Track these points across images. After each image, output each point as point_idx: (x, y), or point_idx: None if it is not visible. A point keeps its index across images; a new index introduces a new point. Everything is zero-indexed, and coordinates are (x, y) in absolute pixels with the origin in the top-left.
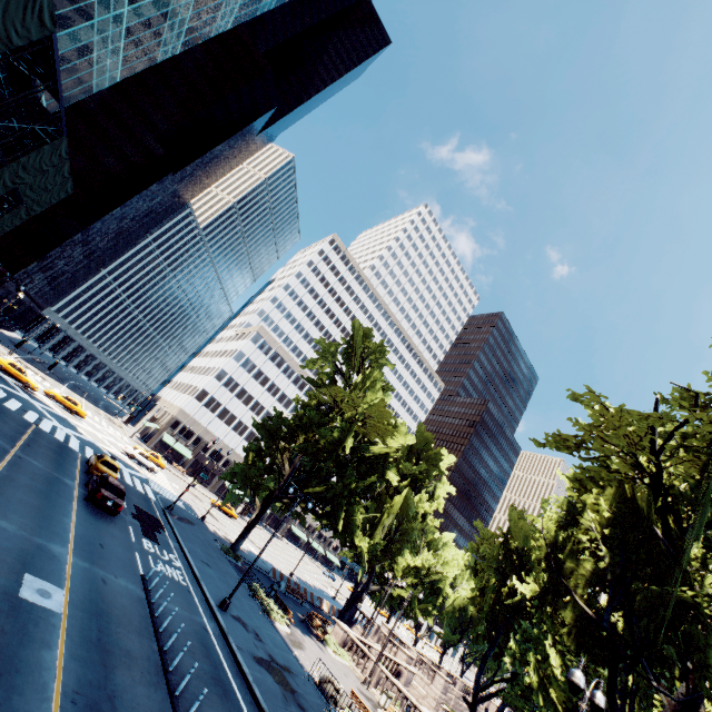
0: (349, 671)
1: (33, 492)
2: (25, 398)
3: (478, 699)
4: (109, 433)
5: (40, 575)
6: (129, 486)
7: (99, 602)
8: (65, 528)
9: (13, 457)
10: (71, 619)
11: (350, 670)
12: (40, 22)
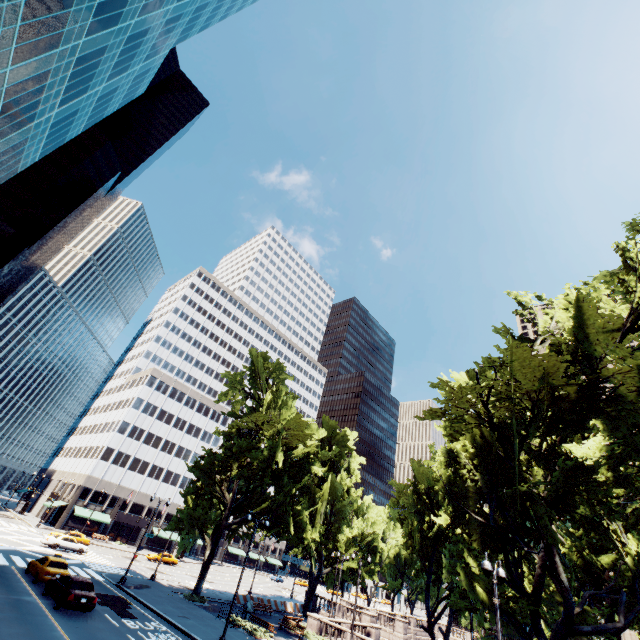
0: None
1: (12, 622)
2: None
3: (433, 622)
4: (15, 531)
5: None
6: None
7: None
8: None
9: None
10: None
11: None
12: None
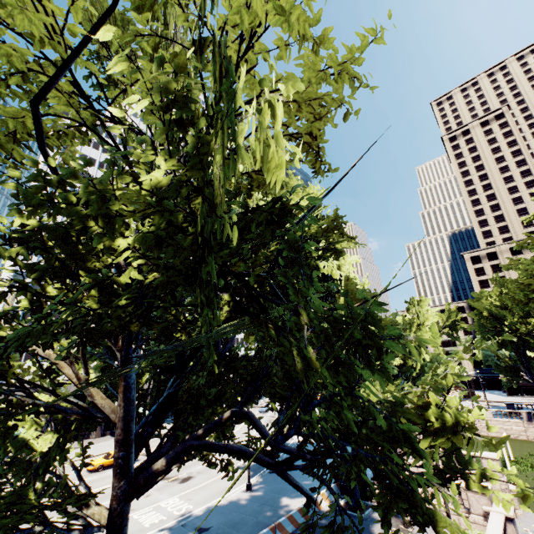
0: None
1: None
2: None
3: None
4: None
5: None
6: None
7: None
8: None
9: None
10: None
11: None
12: None
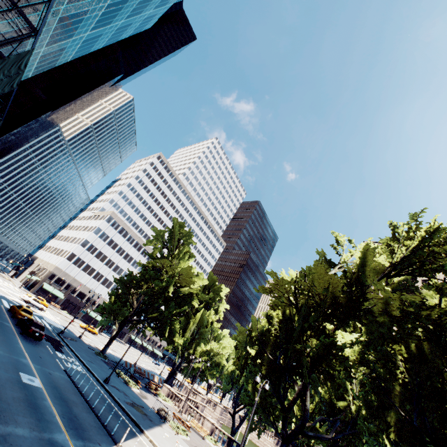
0: (171, 408)
1: None
2: None
3: (236, 411)
4: (6, 286)
5: (25, 373)
6: None
7: (53, 382)
8: (21, 350)
9: None
10: (47, 389)
11: (172, 407)
12: (11, 87)
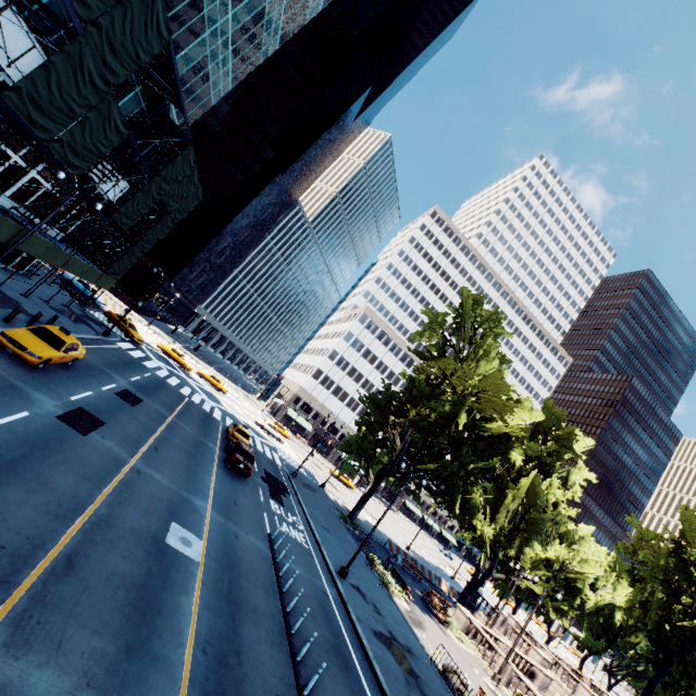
0: (475, 661)
1: (183, 452)
2: (182, 377)
3: None
4: (245, 407)
5: (184, 525)
6: (260, 452)
7: (231, 555)
8: (206, 485)
9: (170, 423)
10: (207, 568)
11: (476, 660)
12: (159, 35)
